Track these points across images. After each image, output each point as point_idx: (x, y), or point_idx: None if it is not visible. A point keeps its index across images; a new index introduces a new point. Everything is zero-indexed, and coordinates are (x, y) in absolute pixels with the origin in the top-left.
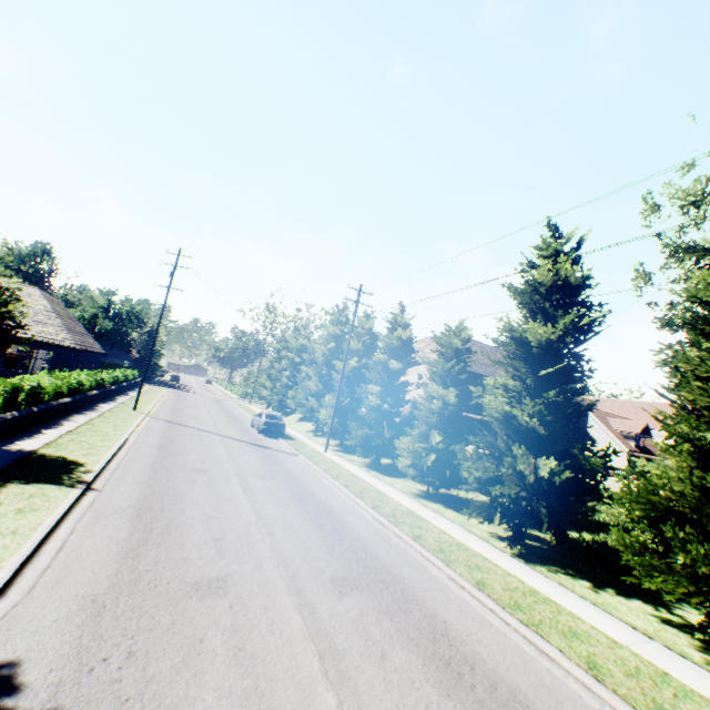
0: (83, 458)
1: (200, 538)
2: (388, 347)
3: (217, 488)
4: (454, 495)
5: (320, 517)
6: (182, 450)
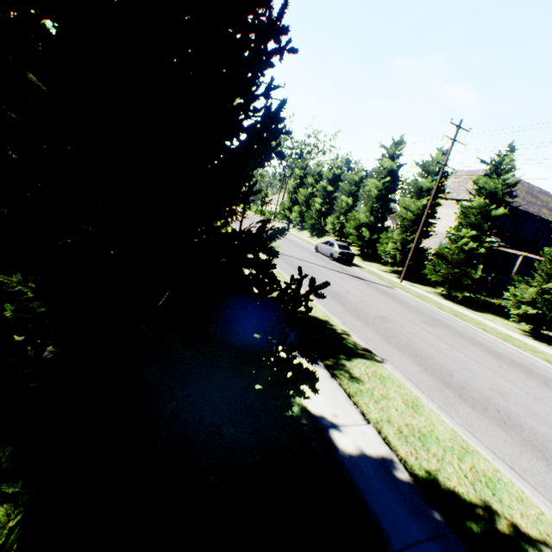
0: (315, 313)
1: (547, 432)
2: (488, 192)
3: (432, 345)
4: (547, 335)
5: (543, 382)
6: (334, 291)
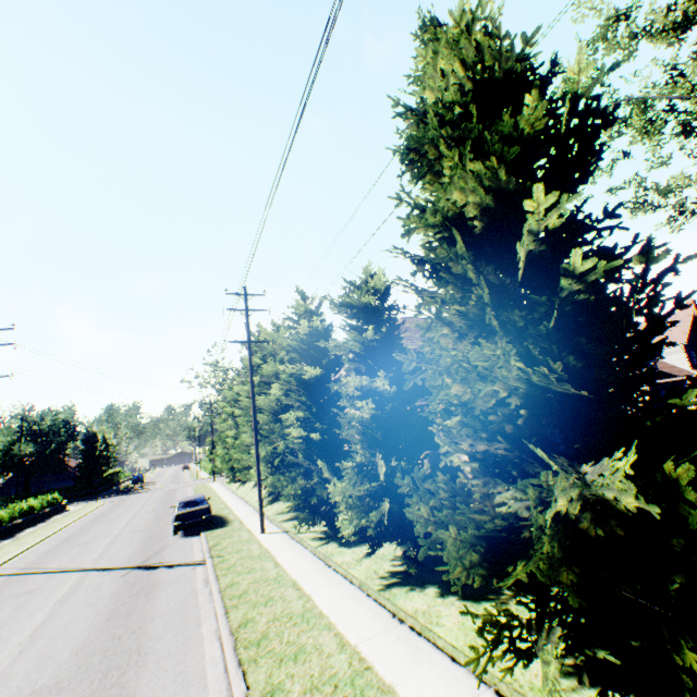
0: None
1: None
2: (299, 352)
3: None
4: None
5: None
6: None
